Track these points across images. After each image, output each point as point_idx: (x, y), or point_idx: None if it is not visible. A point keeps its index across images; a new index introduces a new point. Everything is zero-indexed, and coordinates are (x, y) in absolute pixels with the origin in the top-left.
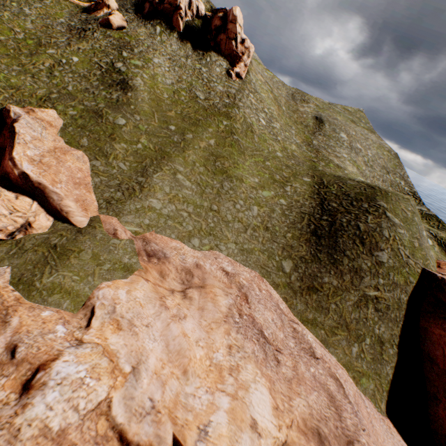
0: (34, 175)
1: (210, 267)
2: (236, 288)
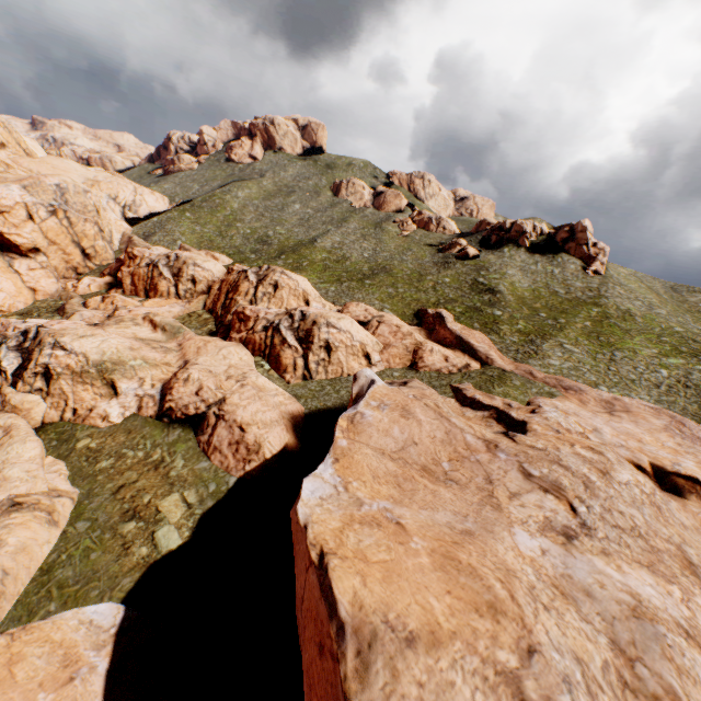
0: (464, 337)
1: (628, 401)
2: (666, 416)
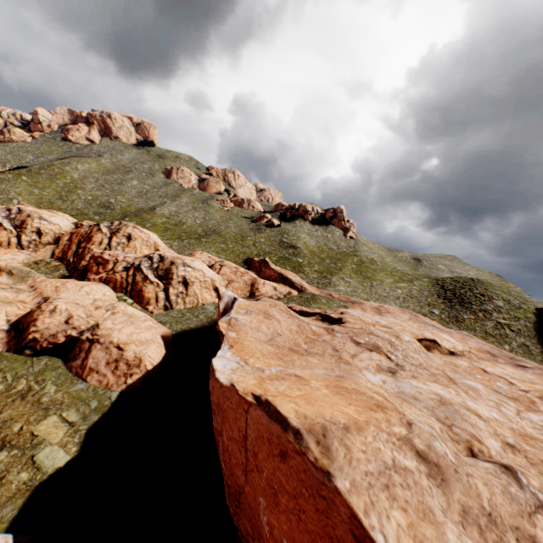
0: (285, 274)
1: (387, 306)
2: (408, 313)
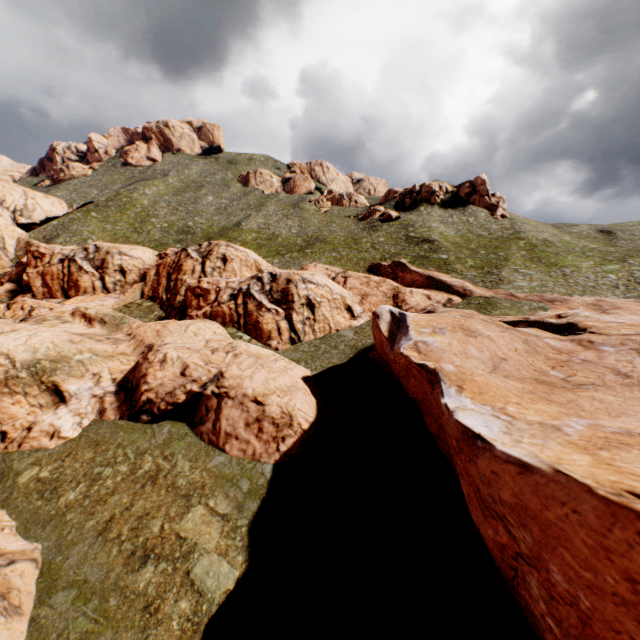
0: (434, 276)
1: (611, 300)
2: None
